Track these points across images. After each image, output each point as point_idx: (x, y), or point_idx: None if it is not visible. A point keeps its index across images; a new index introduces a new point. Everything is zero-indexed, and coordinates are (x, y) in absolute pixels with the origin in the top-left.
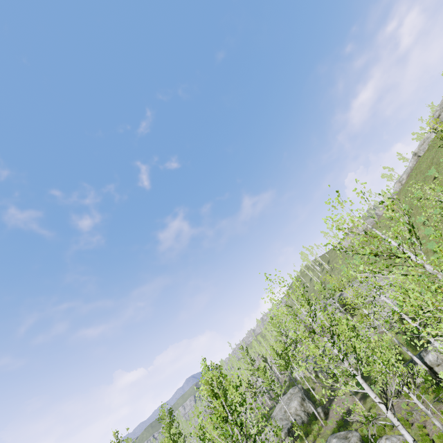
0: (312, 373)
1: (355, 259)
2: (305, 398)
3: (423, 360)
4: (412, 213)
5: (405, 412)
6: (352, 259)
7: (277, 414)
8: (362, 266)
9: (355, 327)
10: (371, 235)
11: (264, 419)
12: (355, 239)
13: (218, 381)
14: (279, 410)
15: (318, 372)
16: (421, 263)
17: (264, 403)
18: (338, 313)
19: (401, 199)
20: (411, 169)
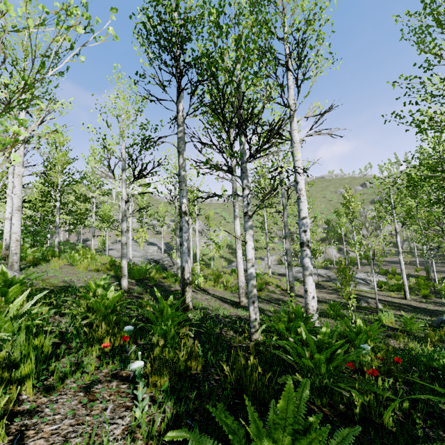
0: None
1: None
2: None
3: (264, 259)
4: None
5: None
6: None
7: None
8: None
9: None
10: None
11: None
12: None
13: None
14: None
15: None
16: None
17: None
18: (165, 228)
19: None
20: None
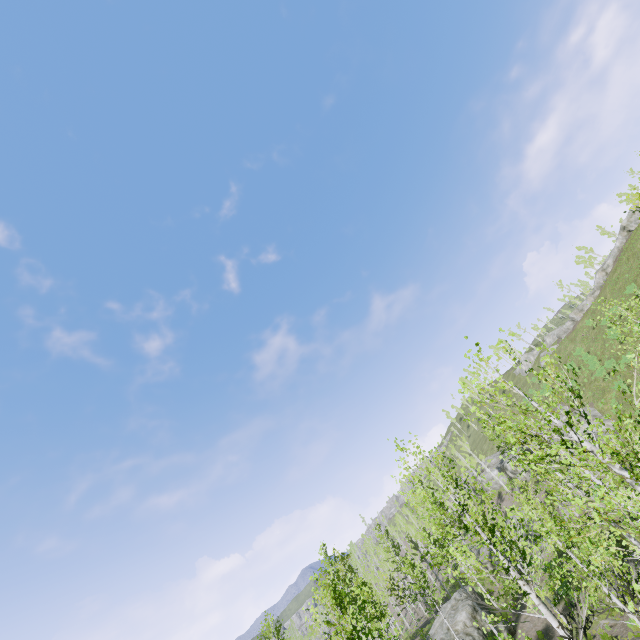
0: (488, 566)
1: (543, 388)
2: (477, 608)
3: None
4: (625, 318)
5: (633, 635)
6: (539, 389)
7: (436, 631)
8: (514, 449)
9: (550, 494)
10: (521, 411)
11: (418, 639)
12: (509, 403)
13: (333, 601)
14: (439, 625)
15: (496, 566)
16: (591, 450)
17: (417, 612)
18: (523, 473)
19: (607, 296)
20: (619, 251)
